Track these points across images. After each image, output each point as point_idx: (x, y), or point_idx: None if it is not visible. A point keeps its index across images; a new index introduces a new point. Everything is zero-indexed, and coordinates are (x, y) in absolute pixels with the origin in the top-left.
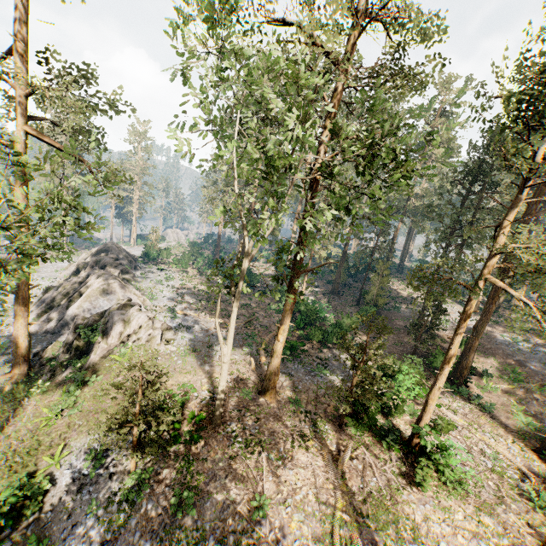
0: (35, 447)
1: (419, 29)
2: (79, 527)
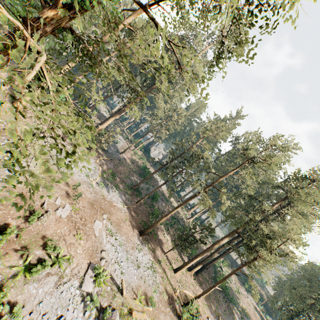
0: None
1: None
2: None
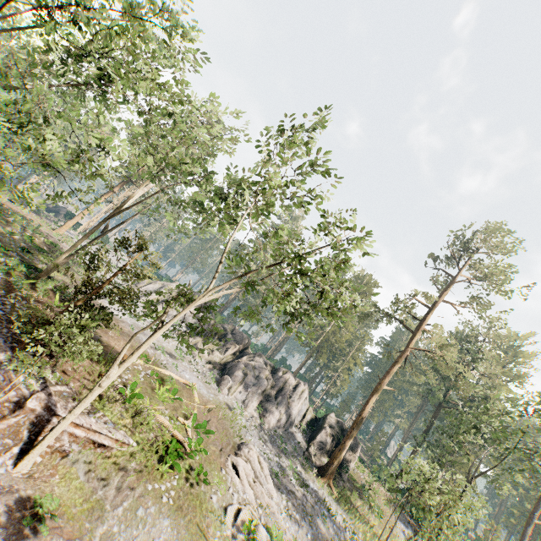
0: (392, 538)
1: None
2: None
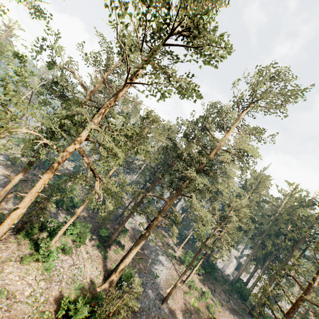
0: None
1: (123, 98)
2: None
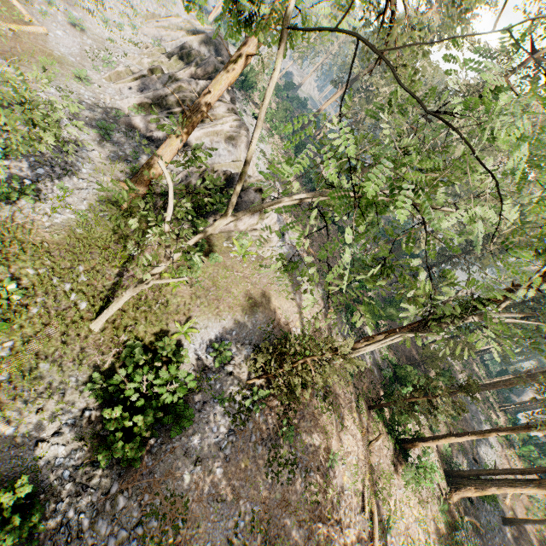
0: (164, 303)
1: None
2: (209, 407)
